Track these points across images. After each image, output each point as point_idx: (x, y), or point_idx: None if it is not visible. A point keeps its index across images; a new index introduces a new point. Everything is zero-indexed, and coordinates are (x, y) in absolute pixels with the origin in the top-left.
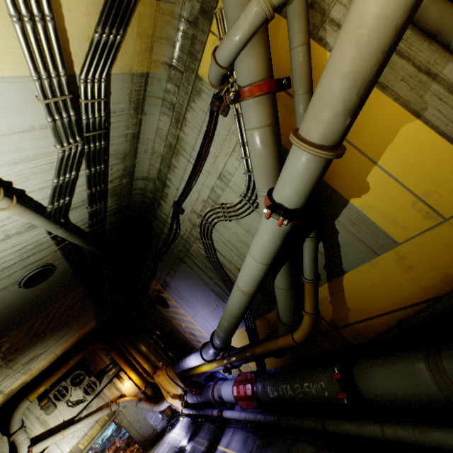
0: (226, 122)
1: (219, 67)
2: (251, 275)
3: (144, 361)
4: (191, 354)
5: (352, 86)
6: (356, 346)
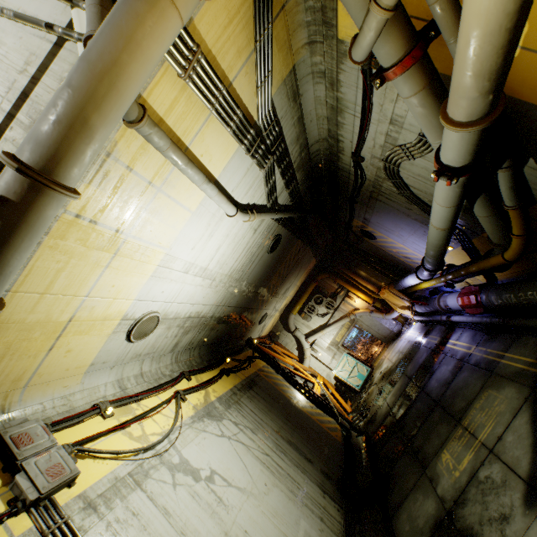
0: None
1: (358, 65)
2: (441, 217)
3: (366, 283)
4: (408, 276)
5: (481, 79)
6: None
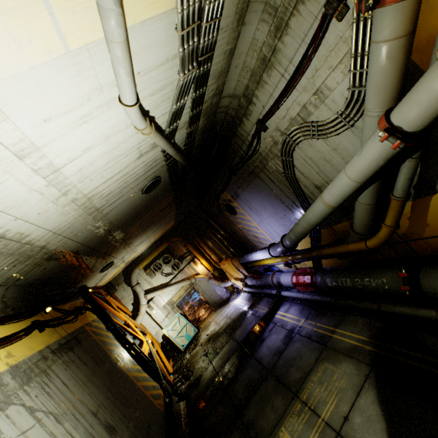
0: (339, 27)
1: None
2: (341, 192)
3: (211, 253)
4: (257, 251)
5: None
6: (423, 257)
